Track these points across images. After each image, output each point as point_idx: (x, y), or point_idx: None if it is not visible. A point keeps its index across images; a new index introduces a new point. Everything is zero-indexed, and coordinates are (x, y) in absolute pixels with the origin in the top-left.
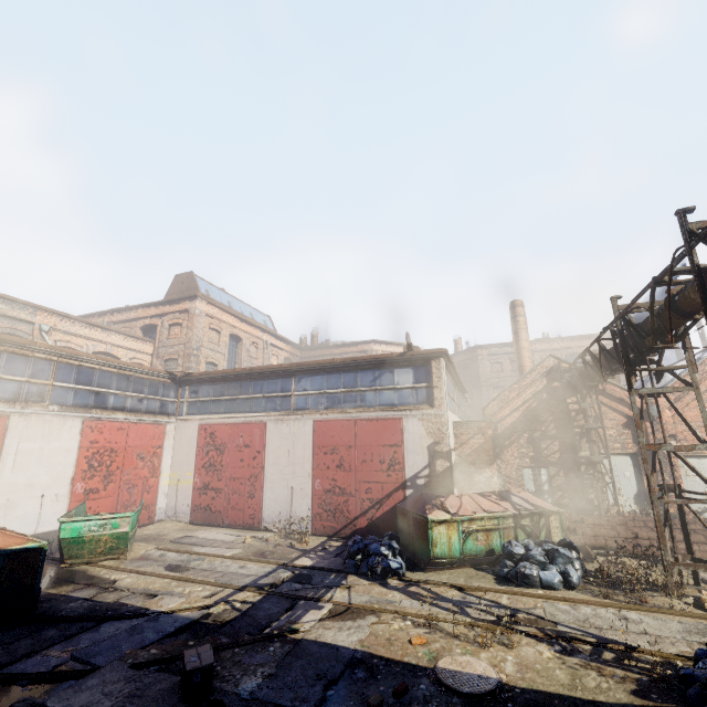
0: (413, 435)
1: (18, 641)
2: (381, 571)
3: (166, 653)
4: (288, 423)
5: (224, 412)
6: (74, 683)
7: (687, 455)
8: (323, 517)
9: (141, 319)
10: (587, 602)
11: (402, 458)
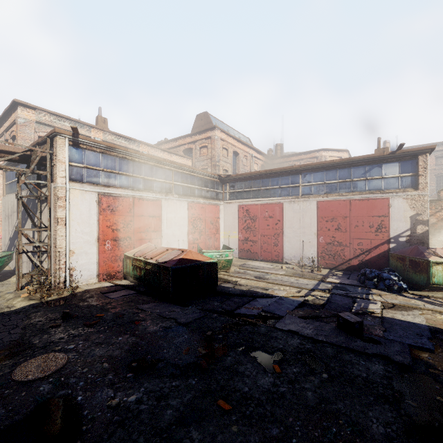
0: (398, 209)
1: (225, 301)
2: (397, 288)
3: (308, 314)
4: (298, 203)
5: (253, 198)
6: (279, 321)
7: None
8: (325, 258)
9: (182, 146)
10: None
11: (388, 224)
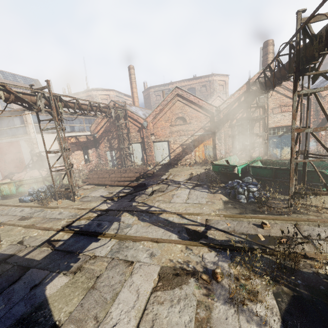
0: (24, 148)
1: None
2: None
3: None
4: None
5: None
6: None
7: (158, 141)
8: None
9: None
10: (22, 206)
11: (22, 157)
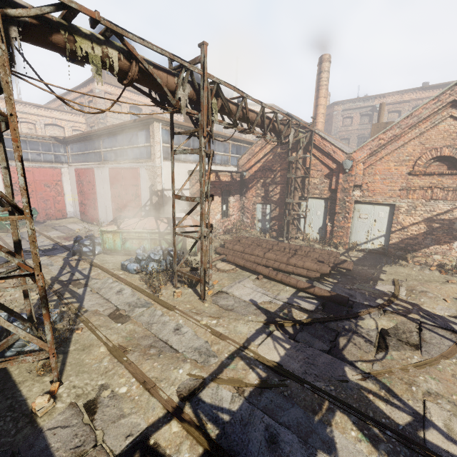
0: (144, 180)
1: None
2: (72, 252)
3: None
4: (101, 169)
5: (82, 162)
6: None
7: (366, 202)
8: None
9: (77, 99)
10: (122, 281)
11: (139, 194)
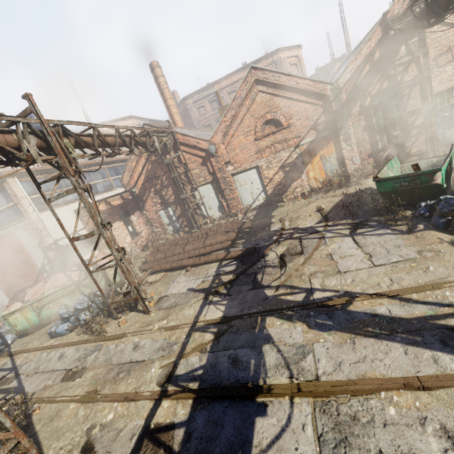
0: (27, 241)
1: None
2: None
3: None
4: None
5: None
6: None
7: (239, 172)
8: None
9: None
10: (59, 347)
11: (29, 258)
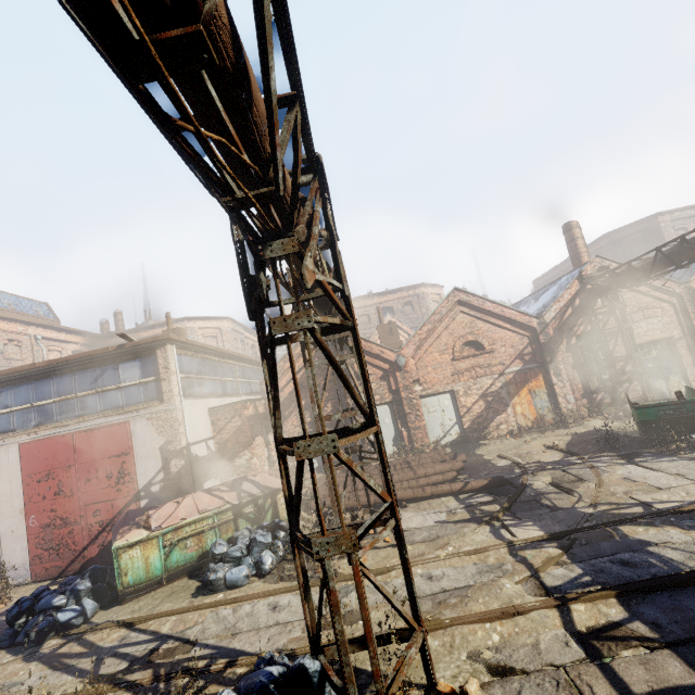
0: (143, 438)
1: None
2: (35, 636)
3: None
4: None
5: None
6: None
7: (428, 395)
8: (43, 558)
9: None
10: (253, 597)
11: (132, 468)
